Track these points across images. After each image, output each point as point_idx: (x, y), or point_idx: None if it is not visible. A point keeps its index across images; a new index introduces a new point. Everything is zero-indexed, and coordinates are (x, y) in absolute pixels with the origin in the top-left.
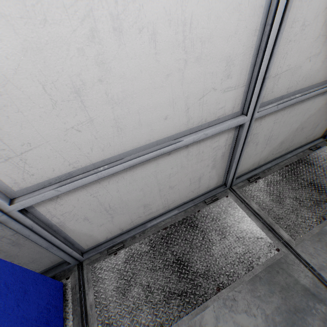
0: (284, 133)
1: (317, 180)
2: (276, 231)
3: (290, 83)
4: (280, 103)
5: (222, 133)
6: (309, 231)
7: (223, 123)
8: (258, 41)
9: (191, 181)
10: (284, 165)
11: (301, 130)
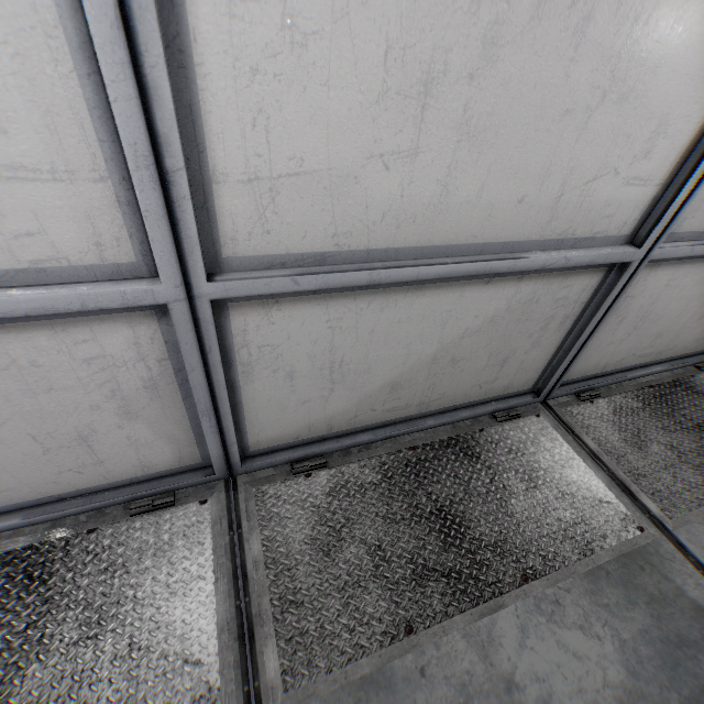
0: (390, 362)
1: (463, 504)
2: (255, 647)
3: (337, 221)
4: (308, 272)
5: (98, 318)
6: (346, 667)
7: (62, 286)
8: (75, 21)
9: (47, 442)
10: (410, 444)
11: (452, 364)
